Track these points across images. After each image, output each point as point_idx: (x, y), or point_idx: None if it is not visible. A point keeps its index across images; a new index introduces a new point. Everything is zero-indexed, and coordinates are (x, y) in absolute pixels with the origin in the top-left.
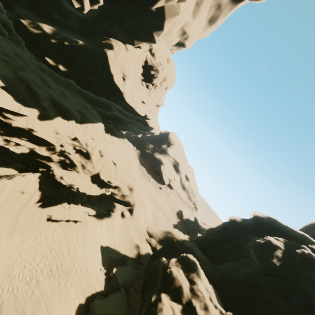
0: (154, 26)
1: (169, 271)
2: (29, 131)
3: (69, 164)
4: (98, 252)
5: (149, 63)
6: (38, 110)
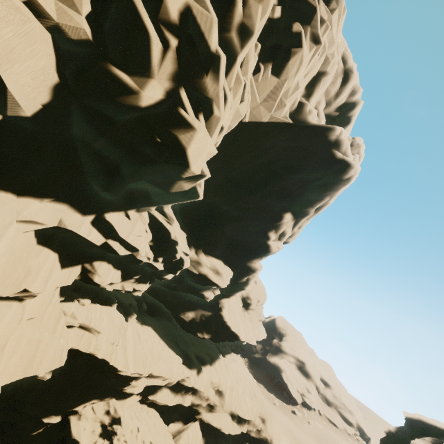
0: (246, 284)
1: None
2: (195, 386)
3: (212, 405)
4: None
5: (245, 296)
6: (196, 368)
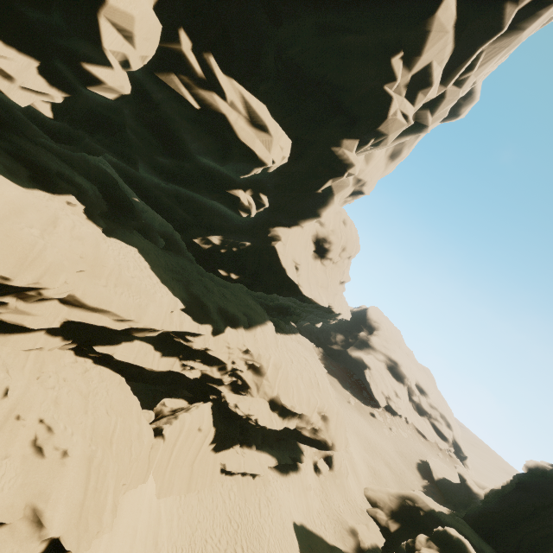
0: (323, 203)
1: None
2: (205, 351)
3: (241, 385)
4: (291, 533)
5: (321, 236)
6: (211, 325)
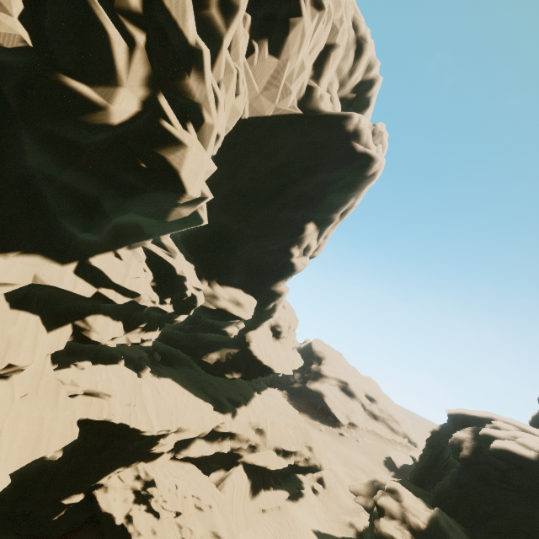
0: (273, 311)
1: (379, 500)
2: (232, 431)
3: (254, 446)
4: (313, 536)
5: (274, 324)
6: (230, 412)
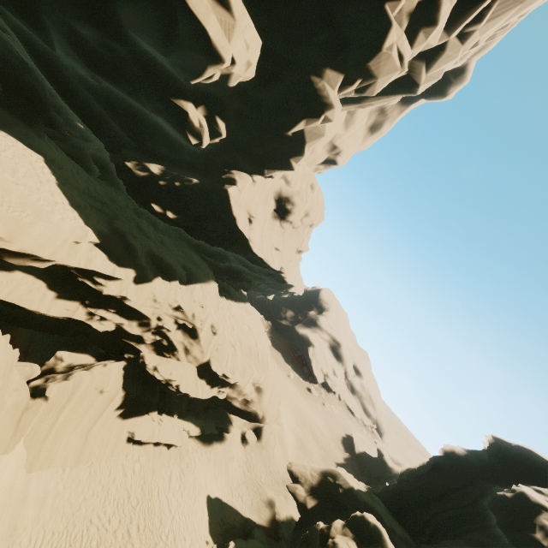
0: (291, 151)
1: (331, 543)
2: (121, 299)
3: (167, 346)
4: (202, 508)
5: (285, 195)
6: (135, 270)
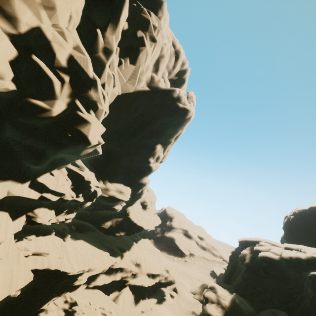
0: (141, 194)
1: (205, 294)
2: (121, 266)
3: (135, 274)
4: None
5: (142, 201)
6: (119, 256)
